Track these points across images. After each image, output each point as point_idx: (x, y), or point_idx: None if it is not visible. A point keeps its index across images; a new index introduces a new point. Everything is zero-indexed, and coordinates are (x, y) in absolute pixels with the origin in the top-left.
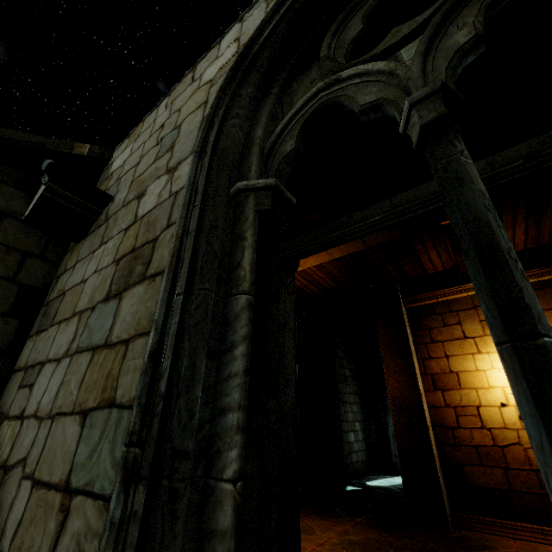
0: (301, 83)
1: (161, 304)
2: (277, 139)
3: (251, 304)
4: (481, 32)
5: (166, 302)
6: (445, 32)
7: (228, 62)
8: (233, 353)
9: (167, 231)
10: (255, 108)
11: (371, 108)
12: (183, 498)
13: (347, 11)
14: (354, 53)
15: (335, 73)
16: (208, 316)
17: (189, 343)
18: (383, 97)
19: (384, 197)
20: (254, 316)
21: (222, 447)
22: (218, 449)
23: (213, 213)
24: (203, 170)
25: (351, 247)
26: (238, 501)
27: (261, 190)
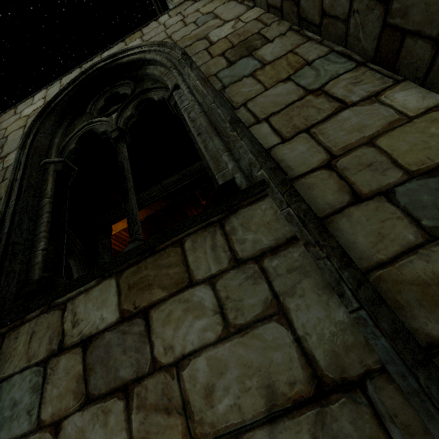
0: (79, 121)
1: (3, 205)
2: (67, 144)
3: (51, 202)
4: (133, 113)
5: (5, 204)
6: (125, 111)
7: (39, 108)
8: (42, 217)
9: (3, 183)
10: (55, 130)
11: (103, 133)
12: (19, 255)
13: (98, 96)
14: (102, 113)
15: (92, 119)
16: (29, 205)
17: (19, 213)
18: (106, 130)
19: (157, 183)
20: (53, 206)
21: (37, 243)
22: (35, 245)
23: (30, 170)
24: (25, 155)
25: (144, 212)
26: (44, 256)
27: (57, 163)
